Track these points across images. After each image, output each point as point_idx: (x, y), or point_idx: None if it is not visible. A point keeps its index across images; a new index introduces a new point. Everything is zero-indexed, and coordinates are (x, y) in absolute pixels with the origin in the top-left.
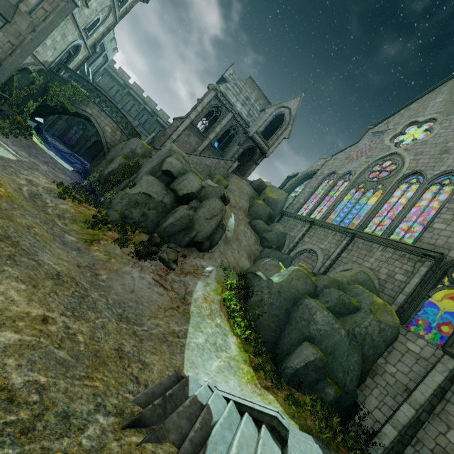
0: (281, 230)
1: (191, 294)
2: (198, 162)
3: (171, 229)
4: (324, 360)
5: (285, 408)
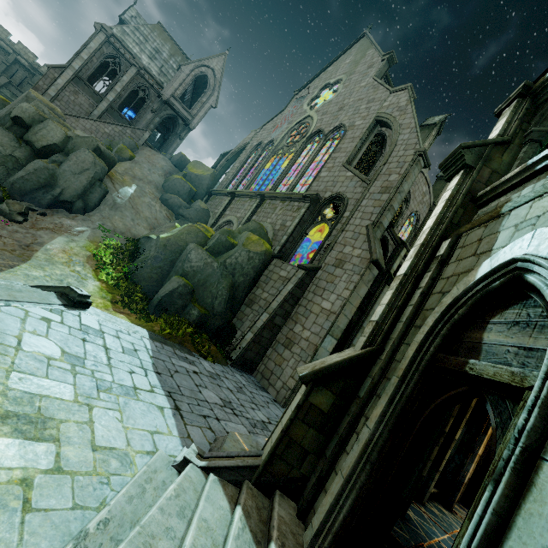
0: (203, 207)
1: (41, 245)
2: (93, 128)
3: (23, 185)
4: (189, 286)
5: (133, 321)
